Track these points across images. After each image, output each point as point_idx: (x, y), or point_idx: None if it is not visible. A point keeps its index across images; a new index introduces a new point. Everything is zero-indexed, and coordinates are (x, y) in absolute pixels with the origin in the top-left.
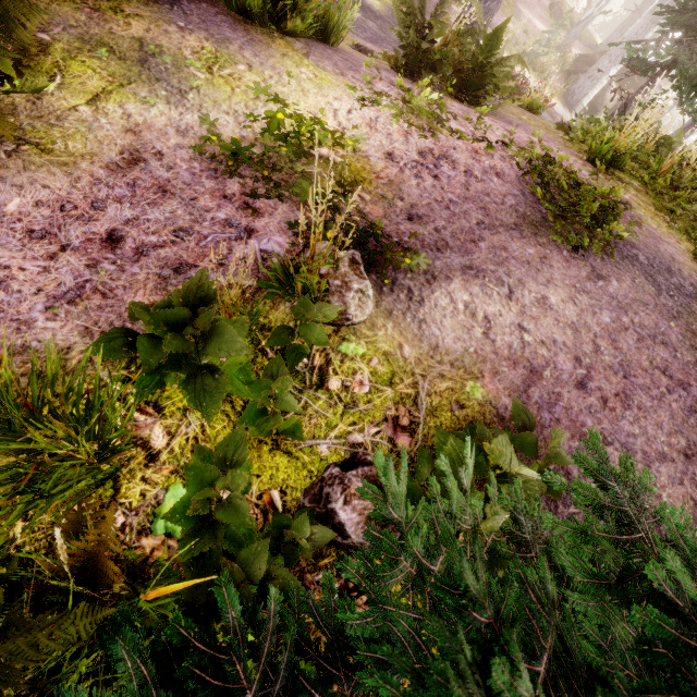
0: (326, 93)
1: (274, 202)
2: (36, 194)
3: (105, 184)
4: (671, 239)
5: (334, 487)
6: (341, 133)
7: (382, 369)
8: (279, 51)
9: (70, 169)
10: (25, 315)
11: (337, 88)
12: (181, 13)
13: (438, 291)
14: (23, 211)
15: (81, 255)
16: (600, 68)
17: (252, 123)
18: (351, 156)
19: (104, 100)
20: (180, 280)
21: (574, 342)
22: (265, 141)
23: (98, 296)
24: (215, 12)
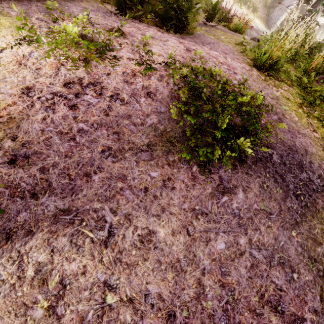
0: None
1: None
2: None
3: None
4: (307, 129)
5: None
6: None
7: None
8: None
9: None
10: None
11: (4, 30)
12: None
13: (5, 256)
14: None
15: None
16: (286, 2)
17: None
18: None
19: None
20: None
21: (173, 289)
22: None
23: None
24: None
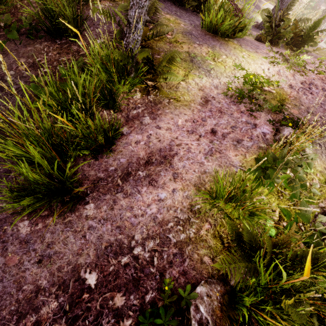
0: (257, 62)
1: (259, 112)
2: (184, 117)
3: (202, 111)
4: None
5: (324, 223)
6: (270, 79)
7: (322, 178)
8: (232, 46)
9: (188, 107)
10: (200, 160)
11: (259, 59)
12: (195, 38)
13: None
14: (183, 124)
15: (206, 138)
16: None
17: (236, 80)
18: (276, 88)
19: (187, 79)
20: (240, 145)
21: None
22: (246, 87)
23: (218, 153)
24: (204, 34)
